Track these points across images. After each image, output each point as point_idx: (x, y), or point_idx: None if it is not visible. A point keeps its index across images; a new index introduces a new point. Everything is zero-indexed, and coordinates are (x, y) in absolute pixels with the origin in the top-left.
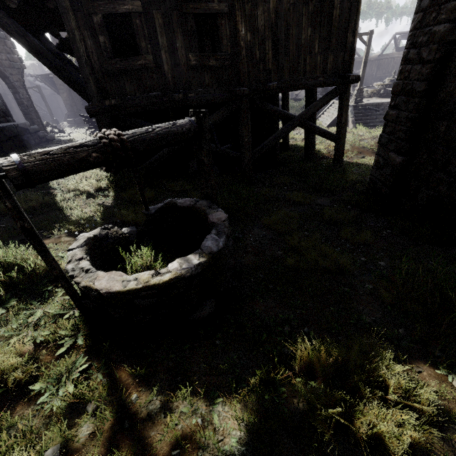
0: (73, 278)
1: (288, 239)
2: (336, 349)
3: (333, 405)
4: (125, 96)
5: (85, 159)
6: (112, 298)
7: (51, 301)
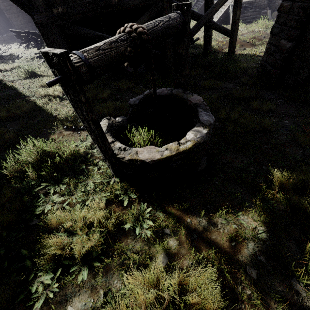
0: (116, 156)
1: (219, 113)
2: (295, 174)
3: (307, 204)
4: (67, 3)
5: (123, 54)
6: (152, 165)
7: (92, 175)
